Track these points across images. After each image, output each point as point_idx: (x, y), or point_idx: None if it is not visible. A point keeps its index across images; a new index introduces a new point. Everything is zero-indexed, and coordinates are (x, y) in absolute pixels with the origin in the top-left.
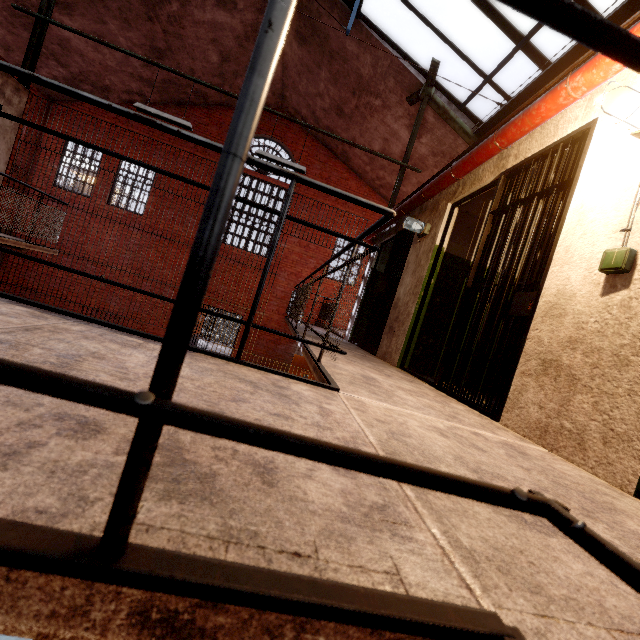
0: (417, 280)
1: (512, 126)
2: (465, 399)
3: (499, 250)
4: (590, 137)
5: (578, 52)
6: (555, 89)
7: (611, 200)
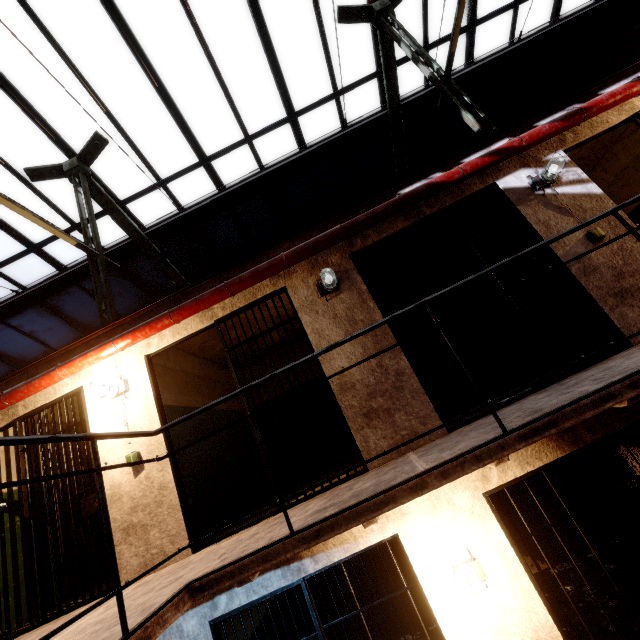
0: None
1: (19, 392)
2: (77, 604)
3: None
4: (84, 396)
5: (14, 305)
6: (50, 374)
7: (115, 429)
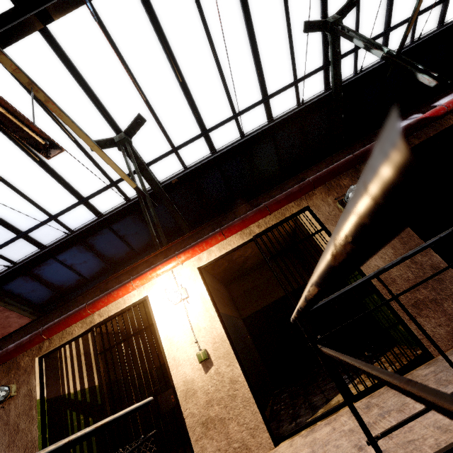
0: (25, 448)
1: (101, 302)
2: None
3: (81, 372)
4: (149, 304)
5: (65, 243)
6: (125, 285)
7: (180, 330)
